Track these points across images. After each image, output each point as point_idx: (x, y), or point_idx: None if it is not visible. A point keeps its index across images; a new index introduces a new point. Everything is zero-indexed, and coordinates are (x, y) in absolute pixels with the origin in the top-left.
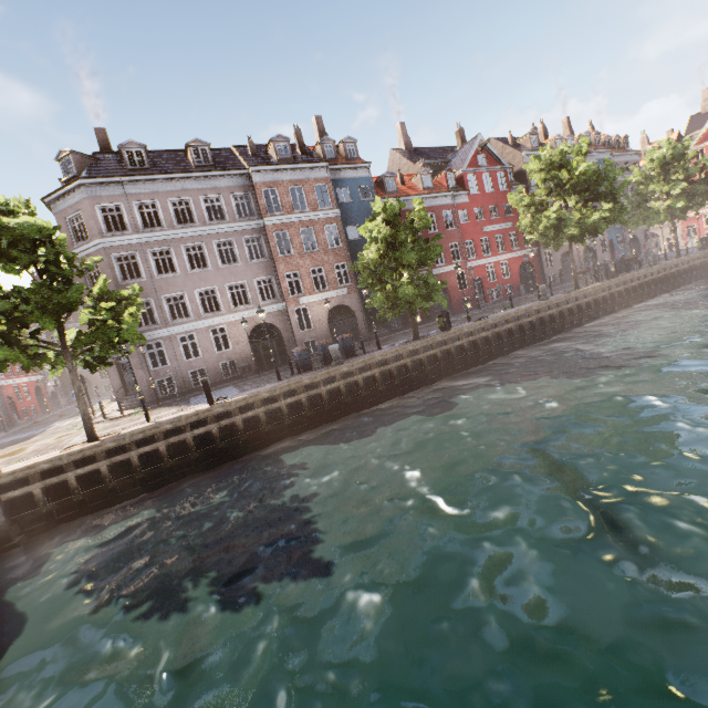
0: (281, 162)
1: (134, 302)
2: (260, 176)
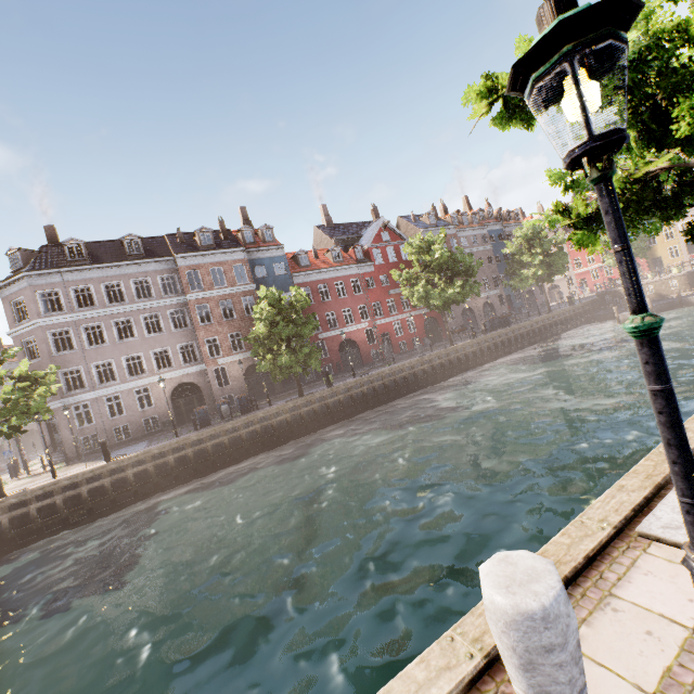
0: (204, 248)
1: (48, 380)
2: (184, 261)
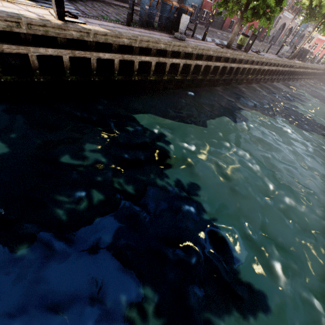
0: None
1: None
2: None
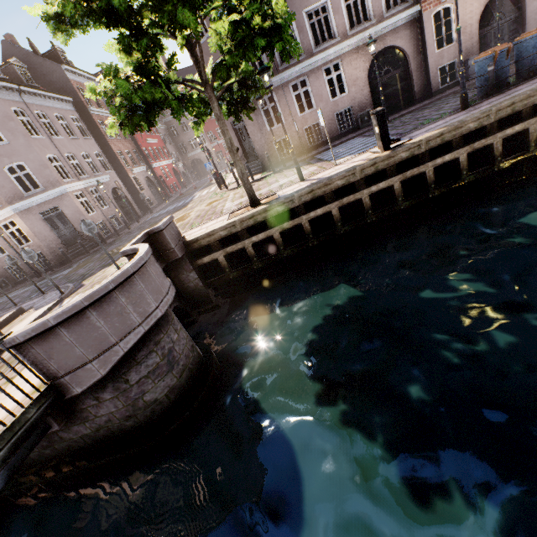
0: None
1: None
2: None
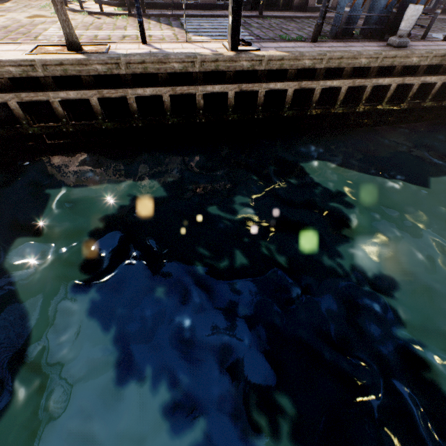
0: None
1: None
2: None
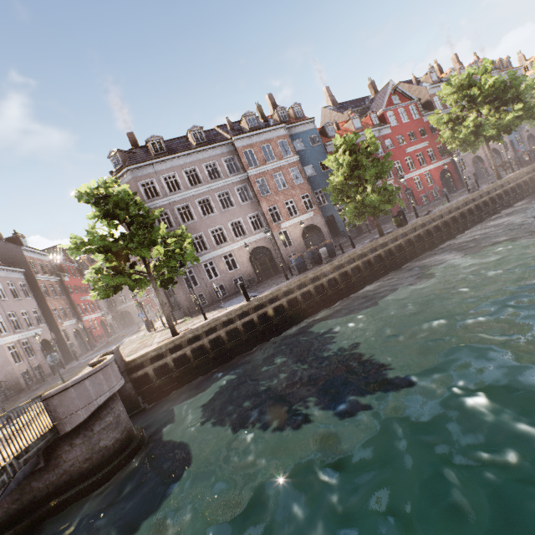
0: (252, 130)
1: (185, 237)
2: (240, 142)
